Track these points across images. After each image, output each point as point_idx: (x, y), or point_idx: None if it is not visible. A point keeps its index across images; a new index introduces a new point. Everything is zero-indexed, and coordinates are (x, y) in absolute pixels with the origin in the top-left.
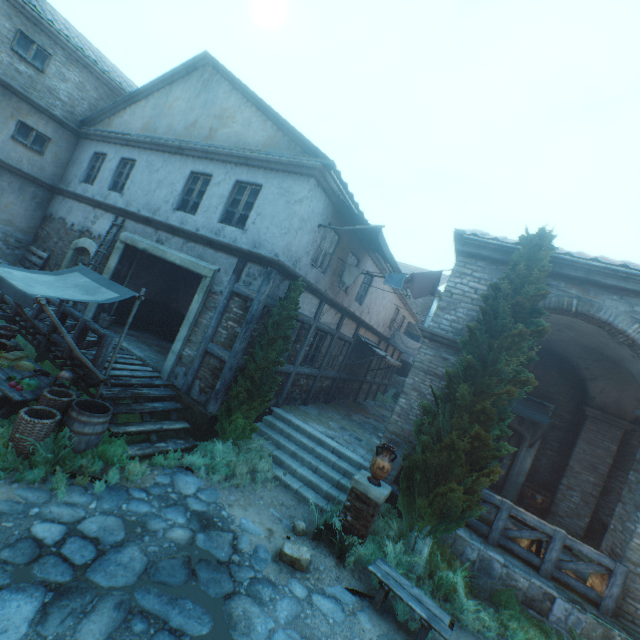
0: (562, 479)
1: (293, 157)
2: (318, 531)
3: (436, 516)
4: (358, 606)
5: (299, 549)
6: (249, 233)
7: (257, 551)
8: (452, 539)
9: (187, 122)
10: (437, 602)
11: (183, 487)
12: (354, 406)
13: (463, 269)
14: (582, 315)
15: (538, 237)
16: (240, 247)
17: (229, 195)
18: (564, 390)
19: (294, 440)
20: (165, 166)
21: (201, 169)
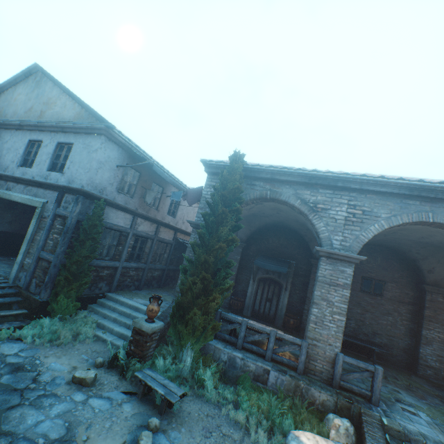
0: (304, 306)
1: (89, 123)
2: (112, 361)
3: (191, 335)
4: (127, 400)
5: (87, 372)
6: (66, 175)
7: (55, 380)
8: (213, 351)
9: (26, 108)
10: (191, 389)
11: (7, 350)
12: None
13: (211, 182)
14: (274, 200)
15: (234, 156)
16: (58, 184)
17: (54, 152)
18: (301, 251)
19: (118, 311)
20: (12, 138)
21: (35, 138)
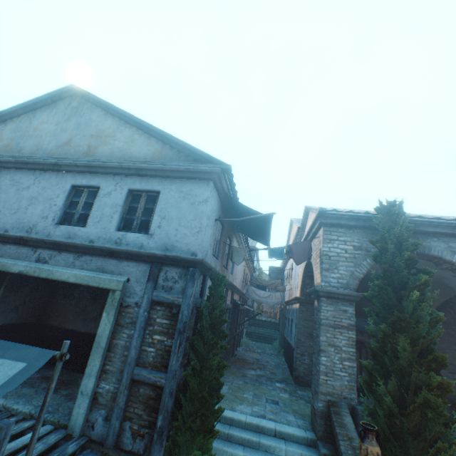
0: None
1: (190, 165)
2: None
3: None
4: None
5: None
6: (156, 237)
7: None
8: None
9: (59, 141)
10: None
11: None
12: (237, 361)
13: (330, 236)
14: (419, 255)
15: (393, 207)
16: (153, 252)
17: (123, 203)
18: None
19: (236, 439)
20: (37, 182)
21: (84, 182)
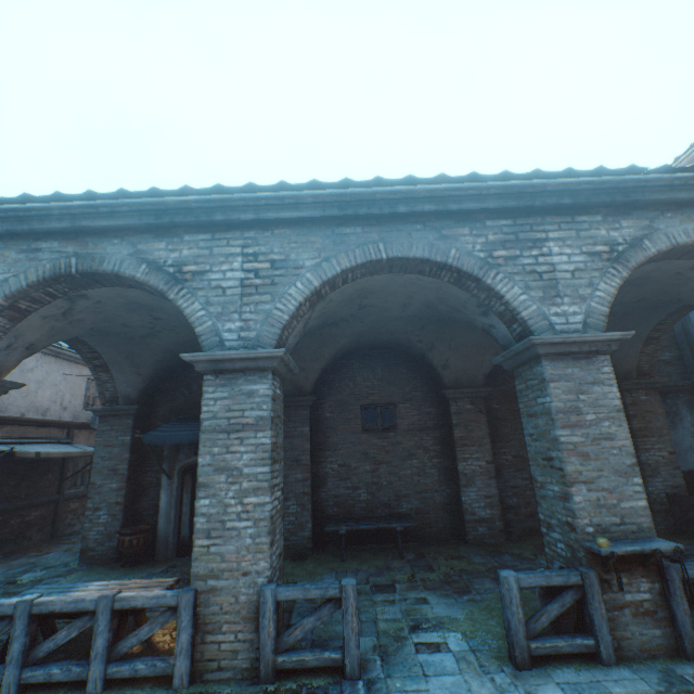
0: None
1: None
2: None
3: None
4: None
5: None
6: None
7: None
8: None
9: None
10: None
11: None
12: (36, 546)
13: None
14: (95, 276)
15: None
16: None
17: None
18: None
19: None
20: None
21: None
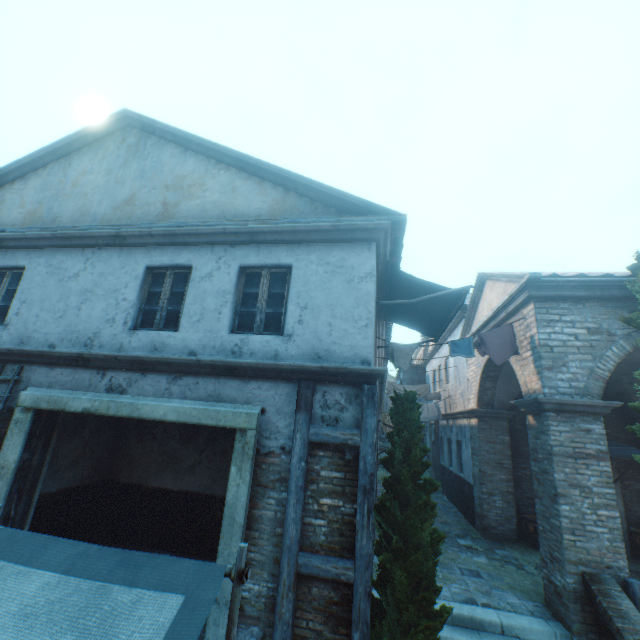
0: None
1: (338, 219)
2: None
3: None
4: None
5: None
6: (298, 338)
7: None
8: None
9: (115, 200)
10: None
11: None
12: None
13: (548, 316)
14: None
15: None
16: (301, 364)
17: (235, 289)
18: None
19: None
20: (90, 266)
21: (166, 260)
